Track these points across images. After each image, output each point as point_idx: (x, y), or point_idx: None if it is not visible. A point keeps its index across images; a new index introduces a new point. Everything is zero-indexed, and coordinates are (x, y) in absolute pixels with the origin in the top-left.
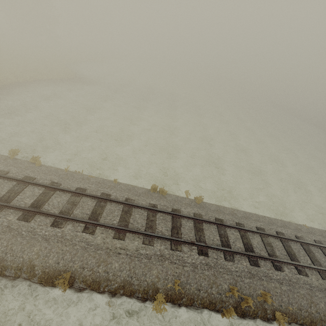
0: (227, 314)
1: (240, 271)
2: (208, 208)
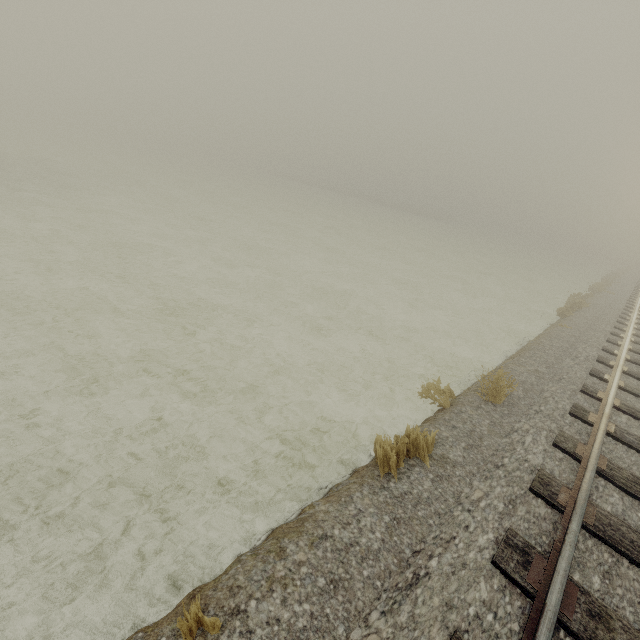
0: None
1: None
2: (515, 397)
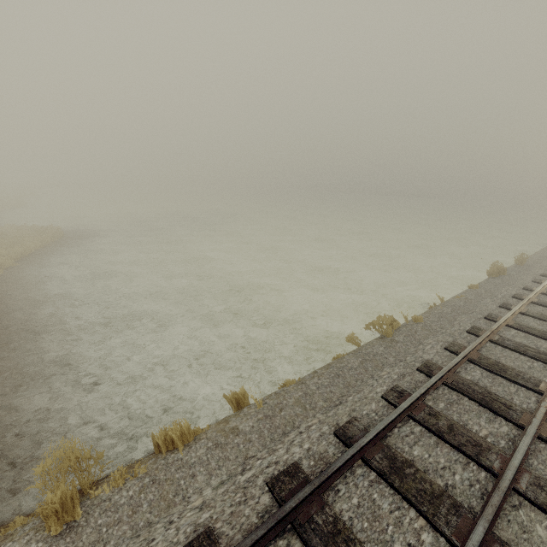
0: None
1: None
2: (530, 264)
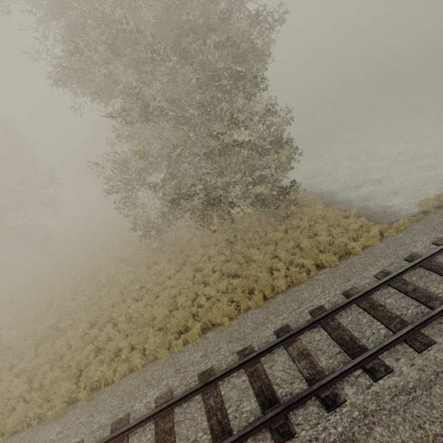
0: None
1: None
2: None
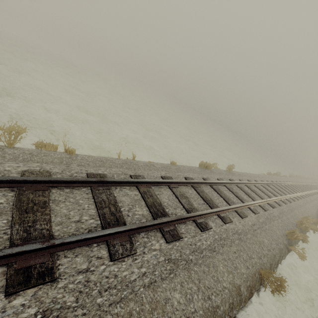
0: (304, 240)
1: (288, 210)
2: (235, 174)
